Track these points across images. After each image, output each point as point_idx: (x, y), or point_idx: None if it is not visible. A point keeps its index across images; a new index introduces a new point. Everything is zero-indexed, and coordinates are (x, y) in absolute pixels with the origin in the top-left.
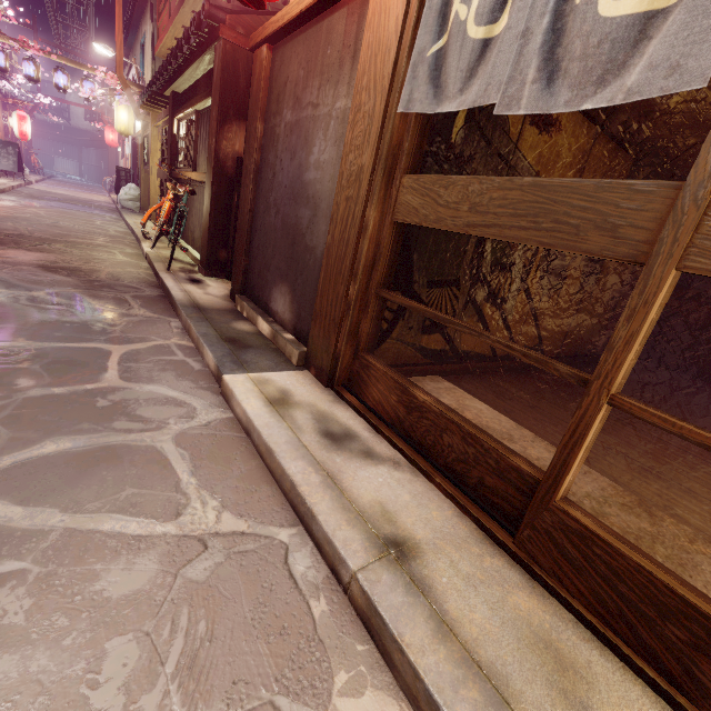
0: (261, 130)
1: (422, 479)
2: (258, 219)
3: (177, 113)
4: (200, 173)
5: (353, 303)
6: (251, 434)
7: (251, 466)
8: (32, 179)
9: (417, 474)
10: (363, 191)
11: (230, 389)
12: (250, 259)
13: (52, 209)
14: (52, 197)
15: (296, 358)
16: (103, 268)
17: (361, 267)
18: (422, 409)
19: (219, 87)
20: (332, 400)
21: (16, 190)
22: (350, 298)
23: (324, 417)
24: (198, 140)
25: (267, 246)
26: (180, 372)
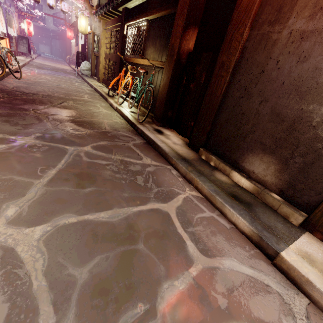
0: (246, 35)
1: None
2: (230, 101)
3: (128, 21)
4: (153, 61)
5: None
6: None
7: None
8: (33, 56)
9: None
10: None
11: (304, 276)
12: (215, 126)
13: (52, 75)
14: (47, 67)
15: (298, 221)
16: (102, 120)
17: None
18: None
19: (188, 2)
20: None
21: (29, 63)
22: None
23: None
24: (146, 39)
25: (242, 122)
26: (224, 235)
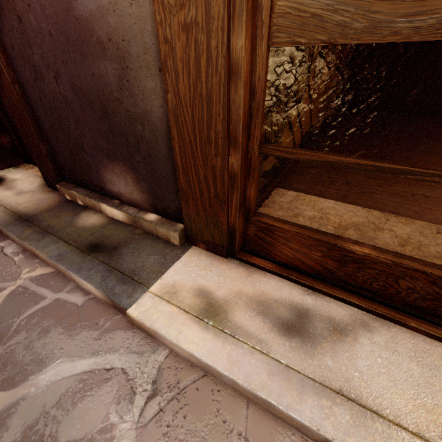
0: None
1: (395, 328)
2: (31, 91)
3: None
4: None
5: (239, 174)
6: (215, 376)
7: (245, 419)
8: None
9: (387, 325)
10: (219, 5)
11: (150, 329)
12: (49, 142)
13: None
14: None
15: (176, 239)
16: None
17: (241, 128)
18: (364, 261)
19: None
20: (246, 273)
21: None
22: (233, 169)
23: (262, 303)
24: None
25: (64, 123)
26: (66, 322)
